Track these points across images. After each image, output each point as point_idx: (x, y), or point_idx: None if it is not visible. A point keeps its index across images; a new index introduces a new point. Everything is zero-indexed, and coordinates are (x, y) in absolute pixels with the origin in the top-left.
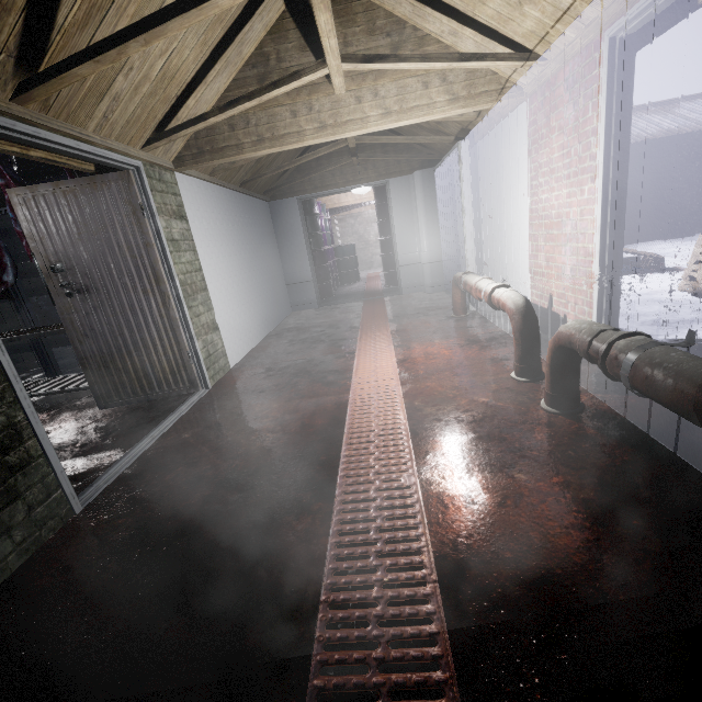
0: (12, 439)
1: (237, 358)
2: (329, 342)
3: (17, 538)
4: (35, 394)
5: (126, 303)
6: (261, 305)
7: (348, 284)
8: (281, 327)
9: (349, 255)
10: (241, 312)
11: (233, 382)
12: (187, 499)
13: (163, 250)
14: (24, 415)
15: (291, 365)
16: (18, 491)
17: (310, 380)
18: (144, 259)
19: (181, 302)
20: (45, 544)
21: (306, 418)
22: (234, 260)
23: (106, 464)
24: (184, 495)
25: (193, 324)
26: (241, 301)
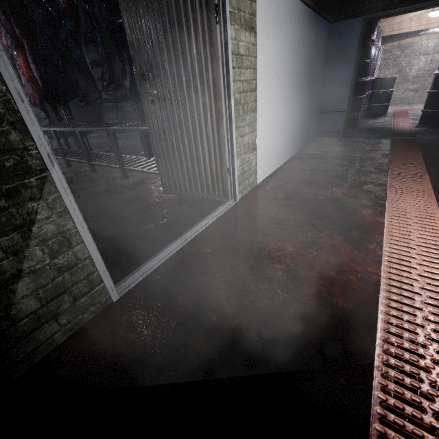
0: (61, 244)
1: (264, 175)
2: (352, 182)
3: (62, 321)
4: (135, 169)
5: (189, 115)
6: (295, 129)
7: (372, 118)
8: (304, 151)
9: (385, 88)
10: (278, 134)
11: (256, 200)
12: (186, 345)
13: (227, 65)
14: (74, 223)
15: (310, 199)
16: (65, 287)
17: (330, 227)
18: (208, 73)
19: (231, 121)
20: (85, 325)
21: (323, 286)
22: (285, 83)
23: (149, 253)
24: (186, 336)
25: (237, 143)
26: (281, 124)
